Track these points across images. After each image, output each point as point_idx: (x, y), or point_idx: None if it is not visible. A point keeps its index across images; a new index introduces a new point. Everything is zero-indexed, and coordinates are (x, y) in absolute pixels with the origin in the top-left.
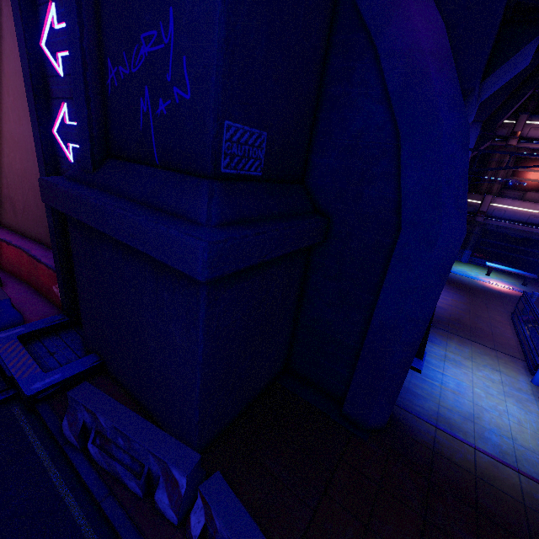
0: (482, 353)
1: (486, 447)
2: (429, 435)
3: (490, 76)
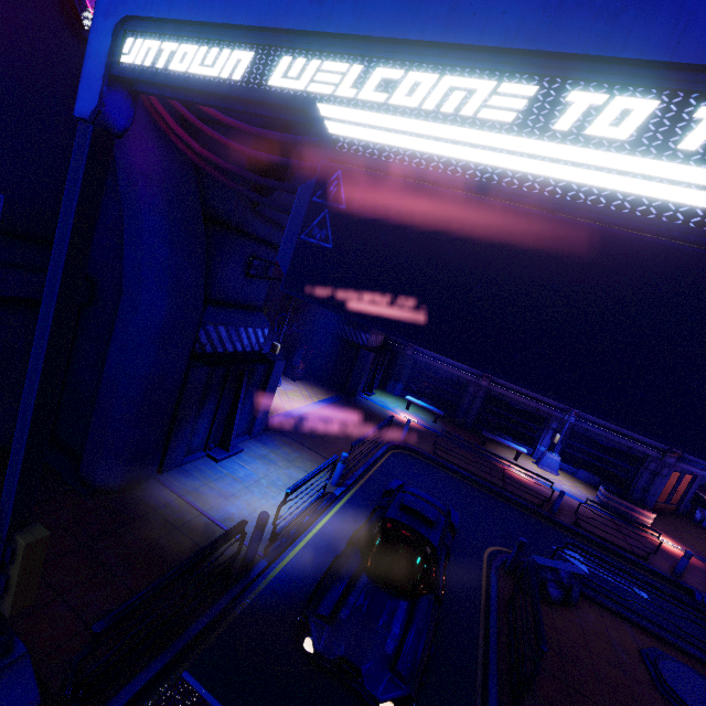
0: (309, 459)
1: (216, 514)
2: (164, 501)
3: (260, 206)
